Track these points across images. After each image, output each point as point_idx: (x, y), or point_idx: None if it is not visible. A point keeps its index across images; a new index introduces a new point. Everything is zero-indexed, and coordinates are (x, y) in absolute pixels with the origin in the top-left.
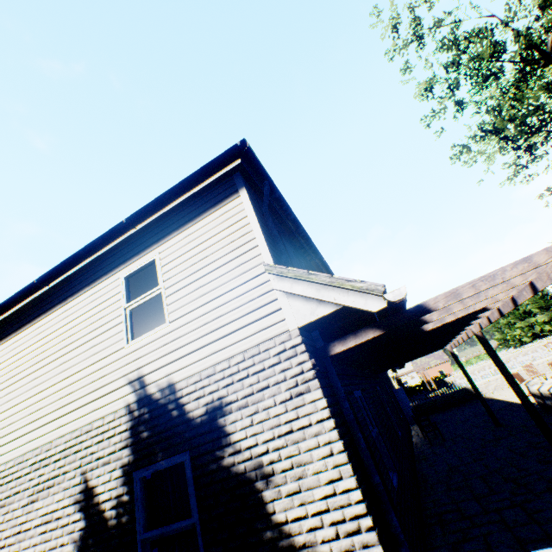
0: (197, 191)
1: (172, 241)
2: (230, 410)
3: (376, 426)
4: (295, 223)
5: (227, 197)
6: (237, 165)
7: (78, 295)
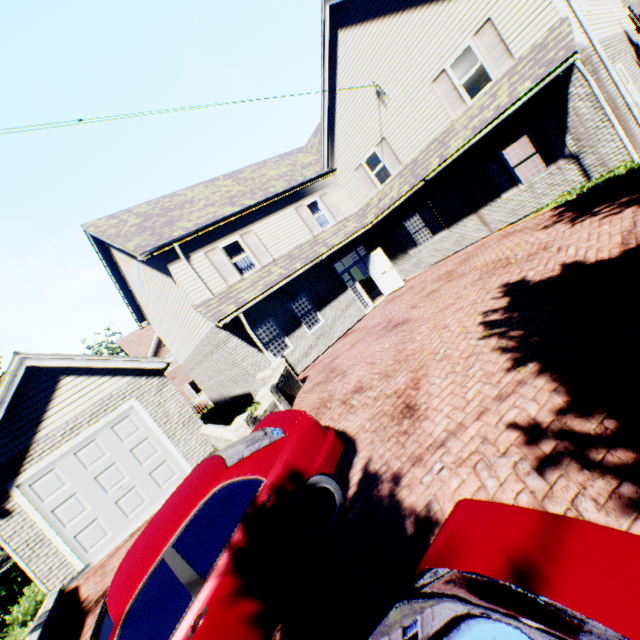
0: None
1: None
2: (637, 44)
3: None
4: None
5: None
6: None
7: None
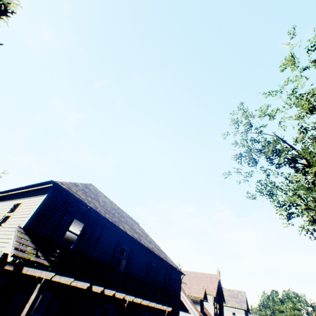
0: (42, 187)
1: (29, 199)
2: None
3: (42, 314)
4: (87, 207)
5: (44, 194)
6: (52, 185)
7: (9, 201)
